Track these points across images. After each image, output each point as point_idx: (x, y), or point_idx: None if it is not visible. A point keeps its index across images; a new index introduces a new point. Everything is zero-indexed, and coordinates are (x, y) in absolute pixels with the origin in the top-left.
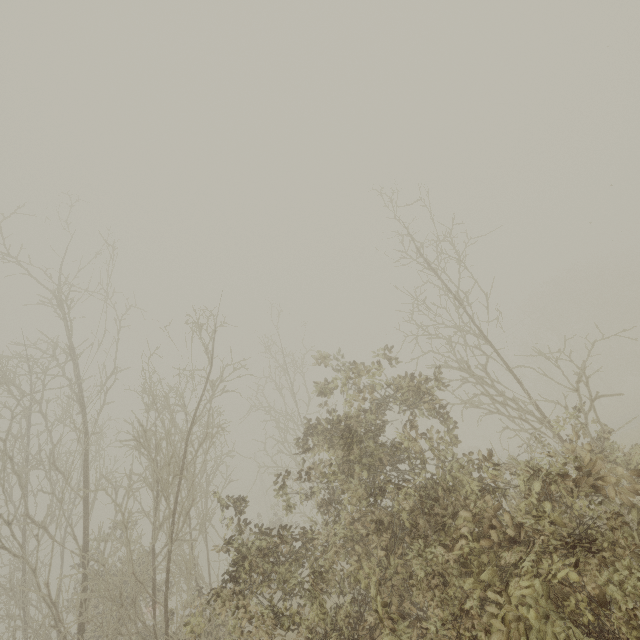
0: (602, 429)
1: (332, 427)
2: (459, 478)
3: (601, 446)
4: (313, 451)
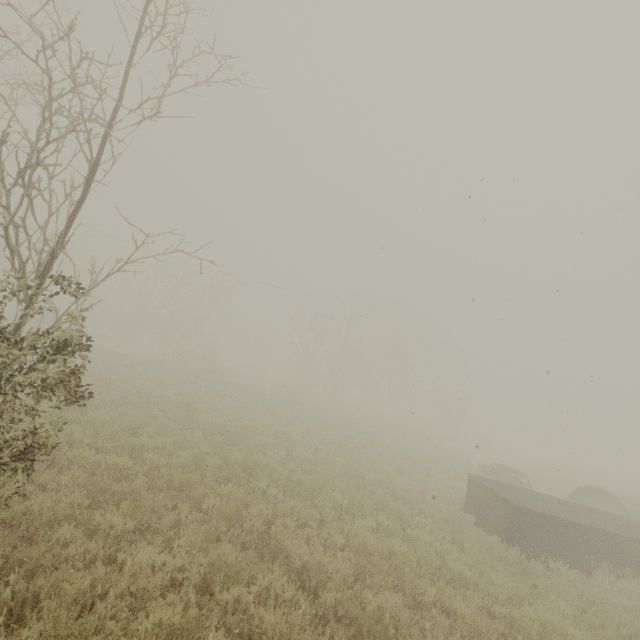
0: (53, 324)
1: None
2: None
3: (33, 340)
4: None
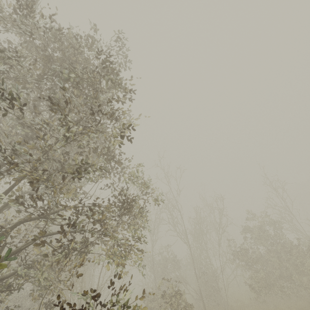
0: None
1: (255, 228)
2: (289, 245)
3: None
4: (245, 233)
